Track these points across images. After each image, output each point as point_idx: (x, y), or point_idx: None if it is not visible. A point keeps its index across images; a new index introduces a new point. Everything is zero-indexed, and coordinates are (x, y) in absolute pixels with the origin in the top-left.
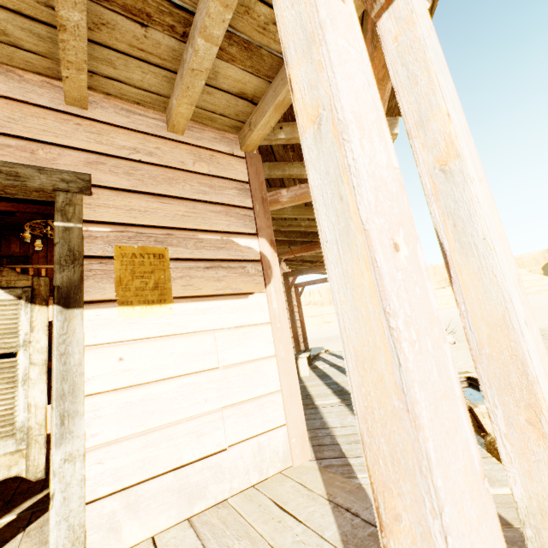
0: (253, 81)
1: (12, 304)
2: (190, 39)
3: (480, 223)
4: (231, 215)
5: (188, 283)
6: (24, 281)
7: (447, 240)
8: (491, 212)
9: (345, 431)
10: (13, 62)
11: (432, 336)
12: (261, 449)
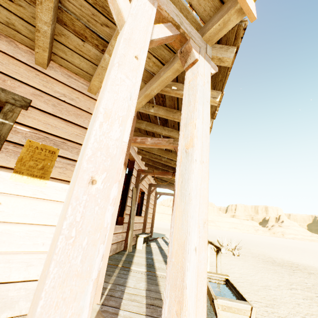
0: None
1: None
2: (105, 53)
3: (190, 185)
4: None
5: (63, 172)
6: None
7: (177, 189)
8: (202, 181)
9: (132, 291)
10: (15, 38)
11: (92, 237)
12: None
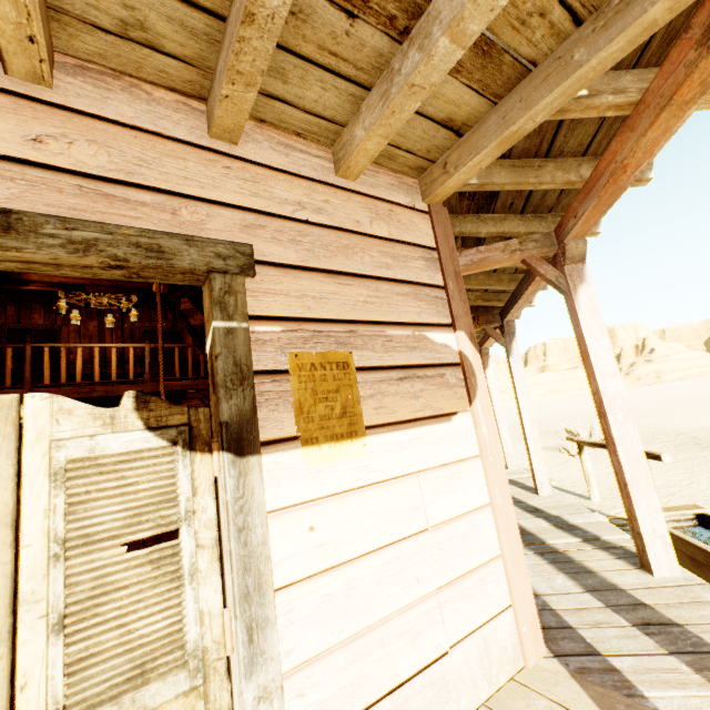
0: (471, 102)
1: (165, 453)
2: (415, 38)
3: None
4: (421, 298)
5: (381, 404)
6: (178, 415)
7: None
8: None
9: (568, 604)
10: (140, 71)
11: None
12: (487, 646)
